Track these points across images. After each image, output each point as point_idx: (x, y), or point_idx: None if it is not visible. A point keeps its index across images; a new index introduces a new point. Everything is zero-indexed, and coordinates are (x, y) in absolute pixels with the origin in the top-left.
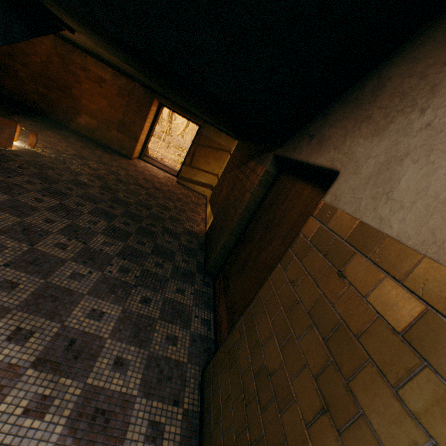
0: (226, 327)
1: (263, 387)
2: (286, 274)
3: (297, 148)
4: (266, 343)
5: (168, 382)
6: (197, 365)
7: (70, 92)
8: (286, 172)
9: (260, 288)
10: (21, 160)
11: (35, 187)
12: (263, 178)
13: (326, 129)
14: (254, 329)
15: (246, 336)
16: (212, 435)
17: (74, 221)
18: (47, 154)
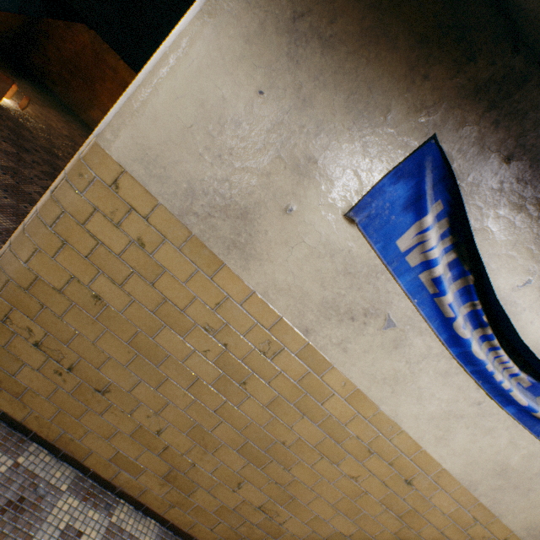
0: None
1: None
2: None
3: None
4: None
5: None
6: None
7: (92, 85)
8: None
9: None
10: (3, 113)
11: (1, 134)
12: None
13: None
14: None
15: None
16: None
17: (20, 168)
18: (36, 122)
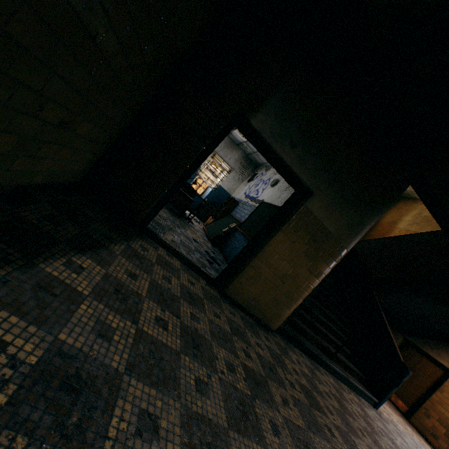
0: (404, 404)
1: (447, 421)
2: (443, 394)
3: (424, 347)
4: (443, 411)
5: (407, 421)
6: (404, 417)
7: None
8: (412, 347)
9: (431, 395)
10: None
11: None
12: (398, 343)
13: (440, 351)
14: (435, 408)
15: (431, 409)
16: (430, 434)
17: None
18: None
